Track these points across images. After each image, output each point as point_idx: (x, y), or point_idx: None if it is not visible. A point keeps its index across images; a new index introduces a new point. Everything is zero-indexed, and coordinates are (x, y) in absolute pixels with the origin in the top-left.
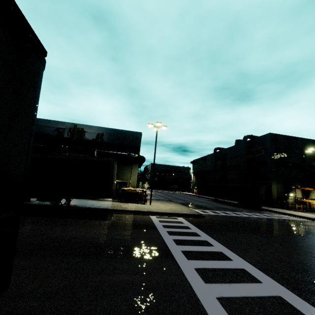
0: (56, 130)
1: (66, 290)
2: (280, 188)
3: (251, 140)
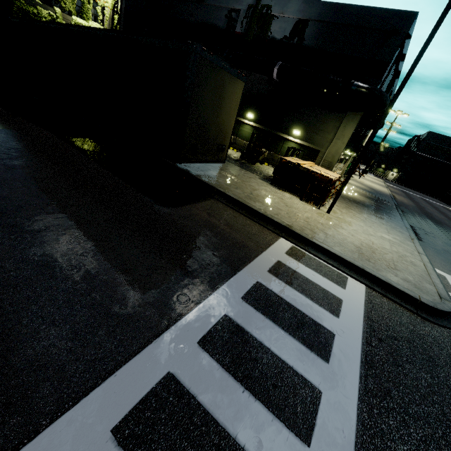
0: (227, 16)
1: None
2: None
3: None
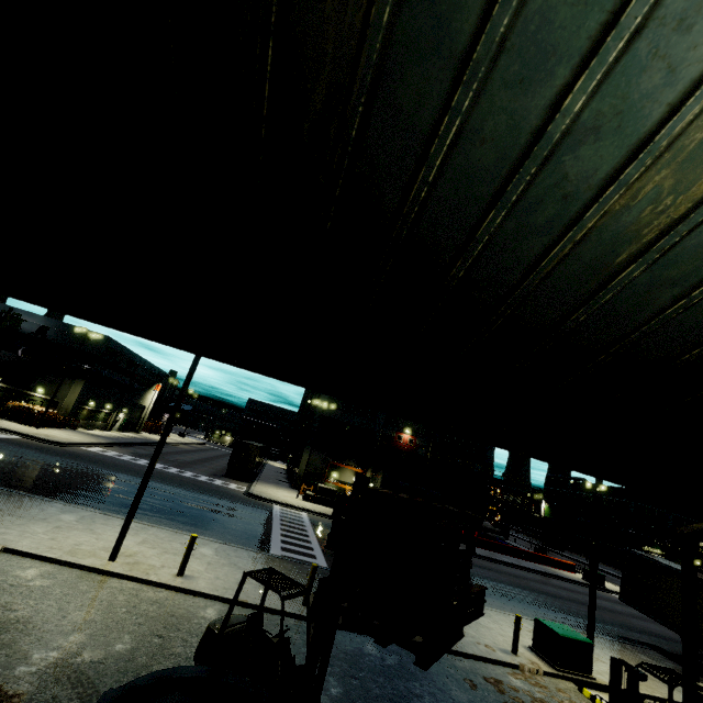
0: None
1: None
2: (318, 461)
3: None
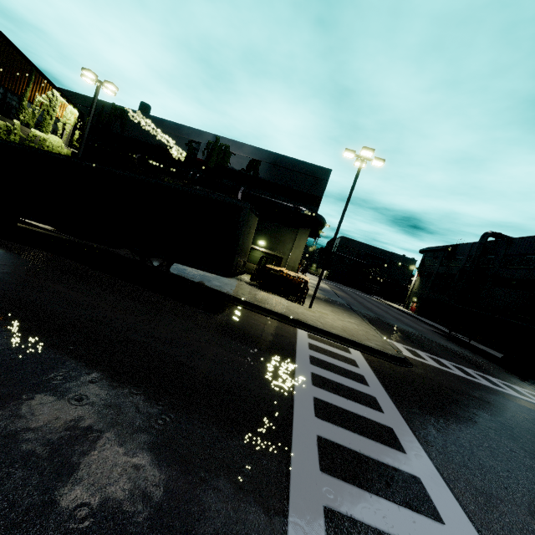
0: (188, 144)
1: (0, 447)
2: None
3: None
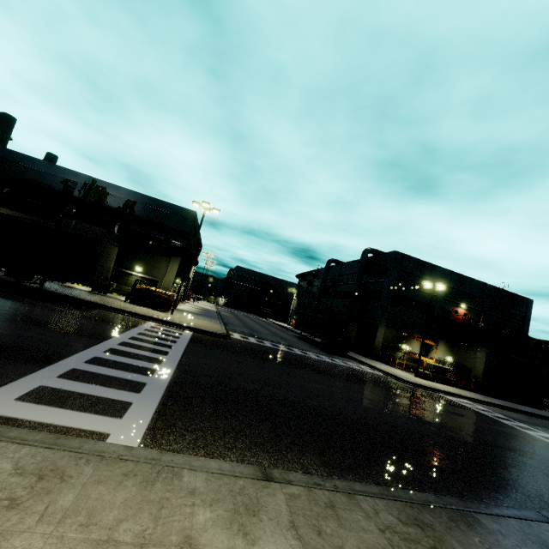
0: (64, 183)
1: None
2: (390, 334)
3: (374, 257)
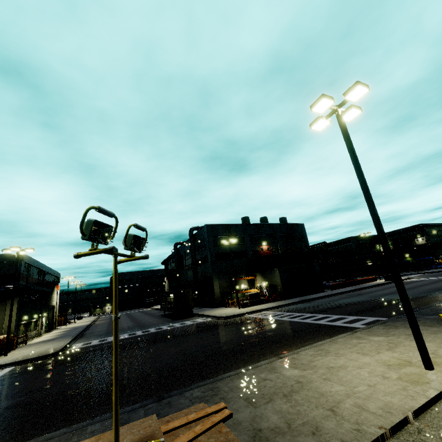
0: None
1: None
2: (224, 283)
3: (198, 232)
